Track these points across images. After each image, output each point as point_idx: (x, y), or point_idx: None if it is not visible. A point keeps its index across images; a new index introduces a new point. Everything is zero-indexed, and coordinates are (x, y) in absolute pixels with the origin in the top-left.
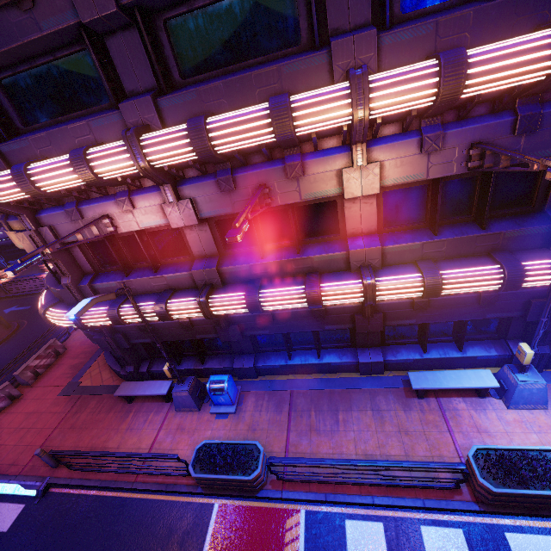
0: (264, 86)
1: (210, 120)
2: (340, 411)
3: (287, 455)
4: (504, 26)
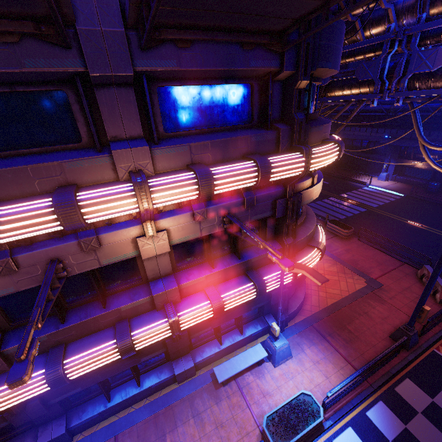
0: (45, 177)
1: None
2: (167, 434)
3: None
4: (228, 152)
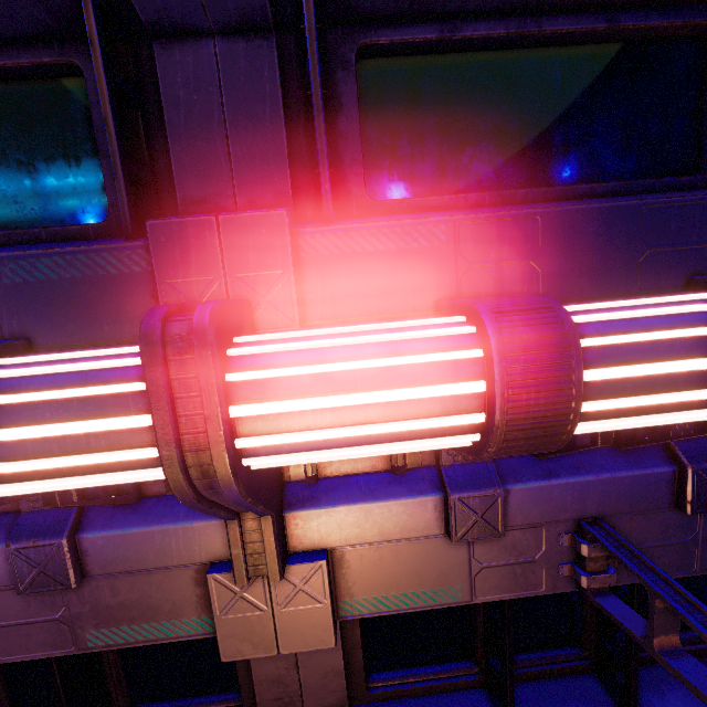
0: None
1: None
2: None
3: None
4: (620, 260)
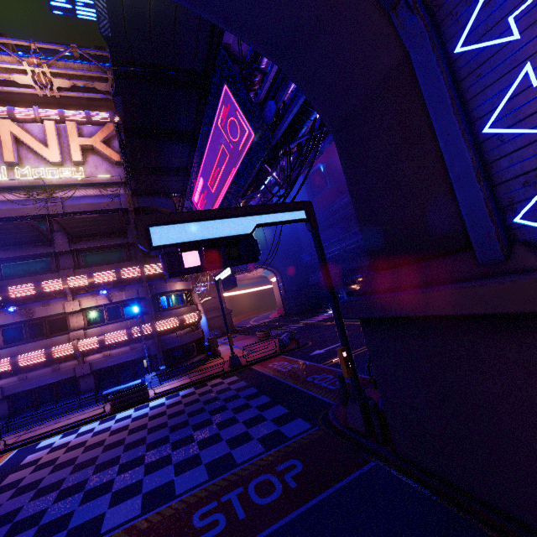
0: (36, 280)
1: (11, 287)
2: (61, 420)
3: (16, 441)
4: (109, 270)
